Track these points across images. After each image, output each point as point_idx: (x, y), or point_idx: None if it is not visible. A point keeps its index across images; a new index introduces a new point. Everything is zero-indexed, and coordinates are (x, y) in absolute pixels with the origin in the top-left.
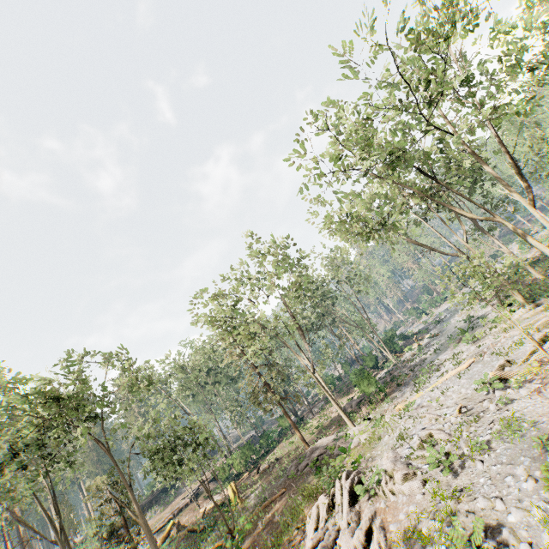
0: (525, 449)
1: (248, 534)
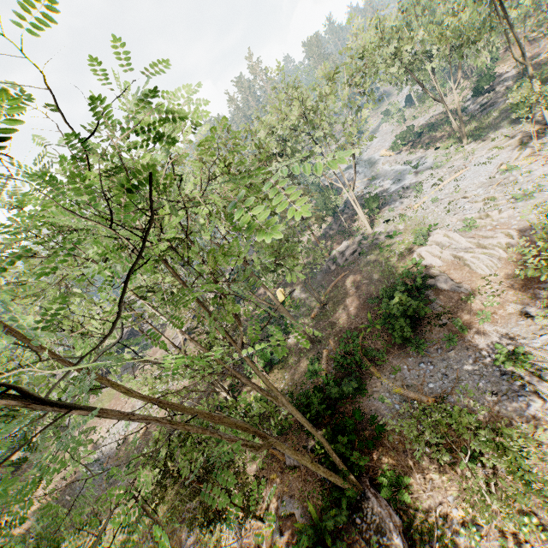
0: None
1: (343, 298)
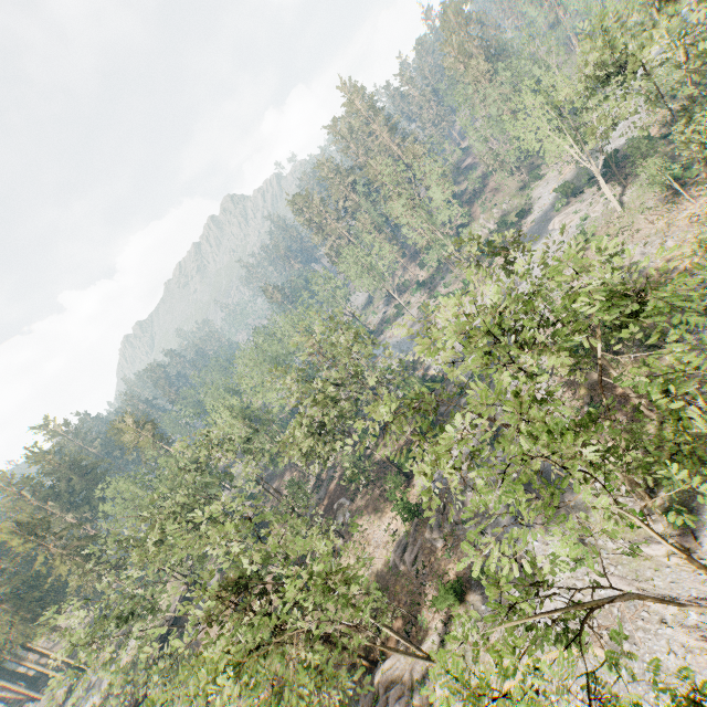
0: None
1: None
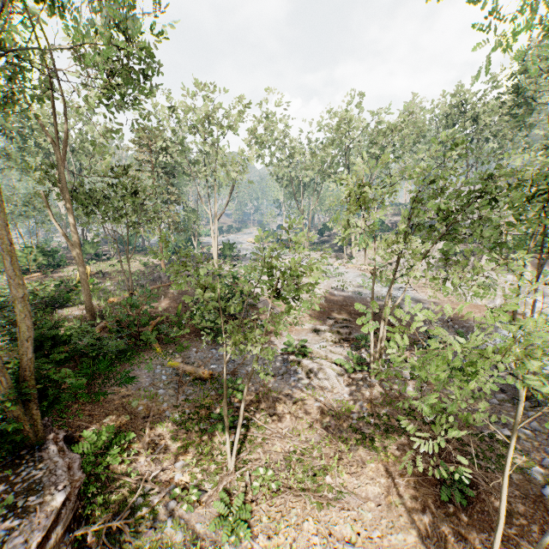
0: (357, 276)
1: (159, 297)
